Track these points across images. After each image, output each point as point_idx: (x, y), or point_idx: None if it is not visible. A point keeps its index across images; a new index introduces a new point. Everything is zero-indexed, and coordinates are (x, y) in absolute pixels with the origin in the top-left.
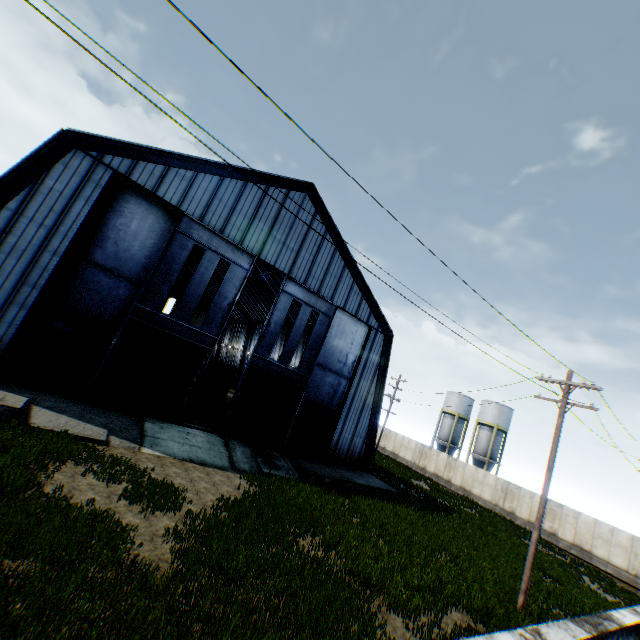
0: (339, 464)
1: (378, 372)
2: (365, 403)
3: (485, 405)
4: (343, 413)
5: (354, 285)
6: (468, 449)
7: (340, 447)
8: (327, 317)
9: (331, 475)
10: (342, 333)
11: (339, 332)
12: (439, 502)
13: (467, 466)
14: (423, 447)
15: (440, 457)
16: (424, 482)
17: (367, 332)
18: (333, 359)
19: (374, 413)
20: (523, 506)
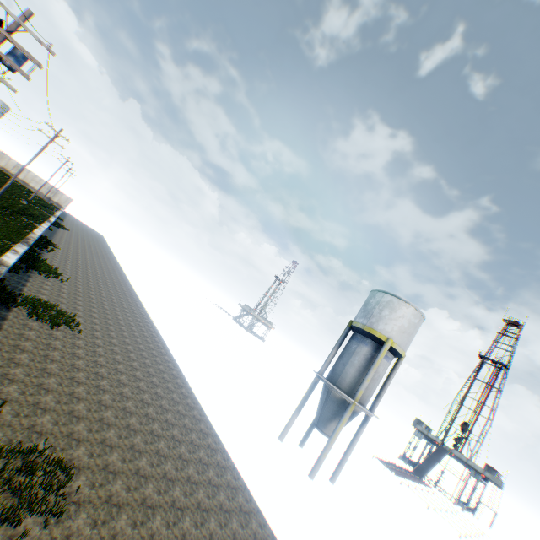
0: None
1: None
2: None
3: None
4: None
5: None
6: None
7: None
8: None
9: None
10: None
11: None
12: None
13: None
14: None
15: None
16: None
17: None
18: None
19: None
20: (5, 162)
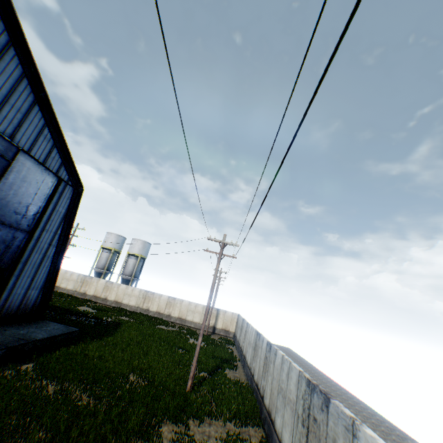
0: (7, 323)
1: (64, 224)
2: (46, 255)
3: (135, 242)
4: (17, 269)
5: (46, 129)
6: (120, 273)
7: (10, 305)
8: (3, 158)
9: (4, 345)
10: (24, 181)
11: (20, 179)
12: (106, 321)
13: (121, 286)
14: (85, 277)
15: (100, 283)
16: (88, 306)
17: (56, 183)
18: (8, 210)
19: (55, 263)
20: (155, 304)
